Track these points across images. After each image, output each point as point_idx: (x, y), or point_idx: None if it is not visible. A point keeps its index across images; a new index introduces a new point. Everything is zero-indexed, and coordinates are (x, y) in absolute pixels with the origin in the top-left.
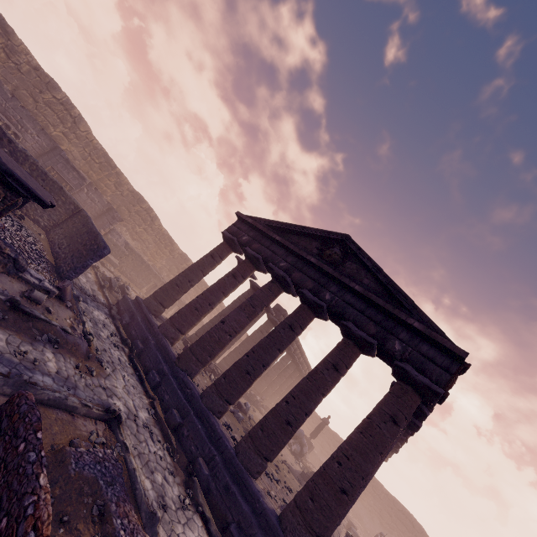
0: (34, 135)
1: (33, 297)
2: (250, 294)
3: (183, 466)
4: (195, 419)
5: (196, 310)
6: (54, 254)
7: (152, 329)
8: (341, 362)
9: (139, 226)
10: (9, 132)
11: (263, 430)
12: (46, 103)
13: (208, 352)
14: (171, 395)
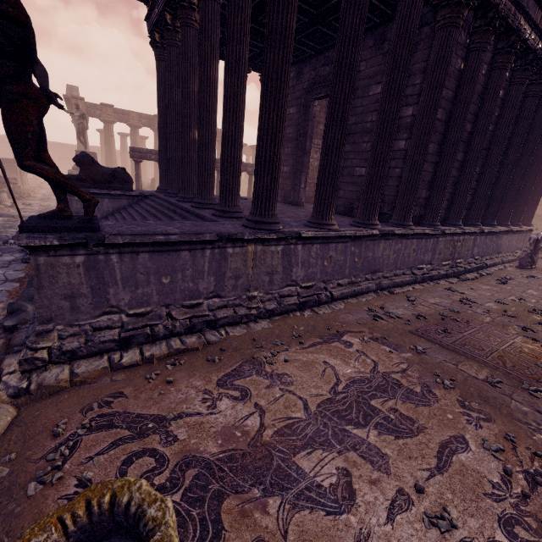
0: None
1: None
2: (121, 139)
3: None
4: None
5: None
6: None
7: None
8: None
9: None
10: None
11: None
12: None
13: None
14: None
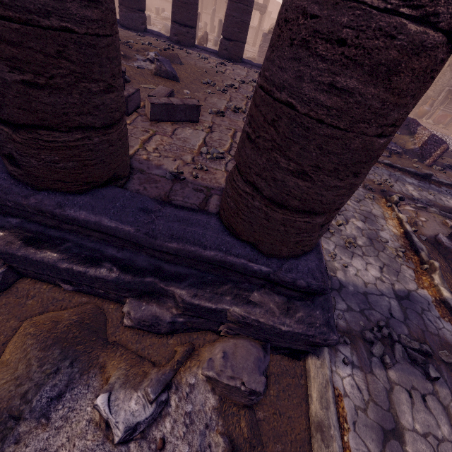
0: None
1: None
2: None
3: None
4: None
5: None
6: None
7: None
8: None
9: None
10: None
11: None
12: None
13: None
14: None
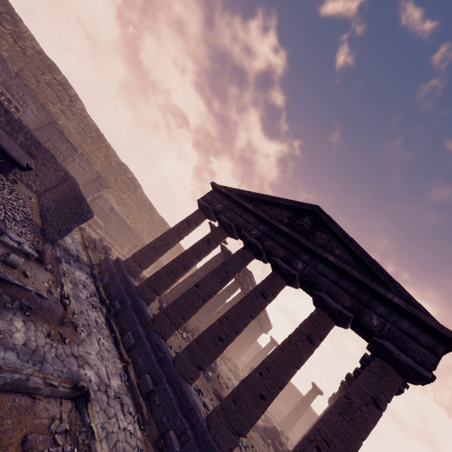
0: (34, 110)
1: (8, 261)
2: (220, 257)
3: (153, 440)
4: (168, 387)
5: (172, 273)
6: (42, 217)
7: (129, 289)
8: (315, 334)
9: (124, 193)
10: (11, 106)
11: (236, 403)
12: (47, 83)
13: (182, 316)
14: (145, 359)
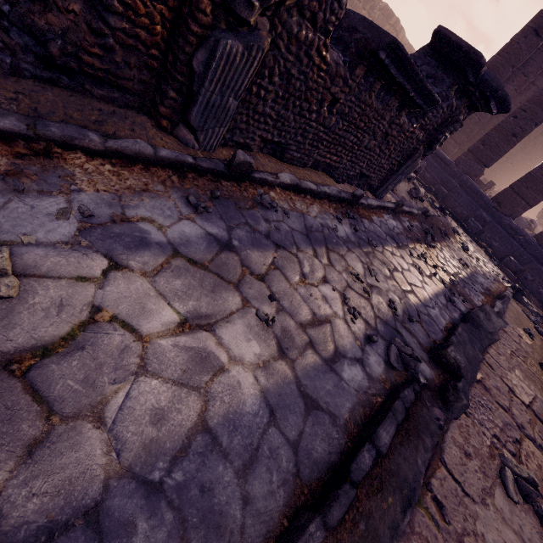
0: None
1: (418, 196)
2: None
3: (537, 305)
4: (540, 267)
5: (514, 137)
6: None
7: (448, 168)
8: None
9: None
10: None
11: None
12: None
13: None
14: (501, 243)
